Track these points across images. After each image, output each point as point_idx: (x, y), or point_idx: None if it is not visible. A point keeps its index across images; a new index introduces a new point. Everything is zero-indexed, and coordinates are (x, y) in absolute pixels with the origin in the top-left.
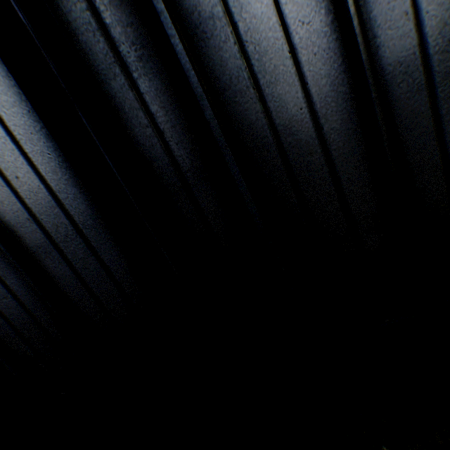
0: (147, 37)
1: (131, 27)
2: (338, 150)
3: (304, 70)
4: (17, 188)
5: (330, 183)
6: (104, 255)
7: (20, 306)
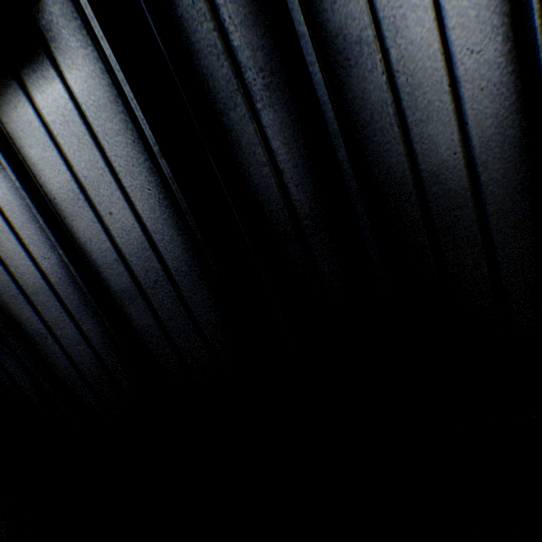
0: (278, 63)
1: (261, 50)
2: (494, 205)
3: (464, 108)
4: (109, 225)
5: (479, 243)
6: (194, 307)
7: (93, 355)
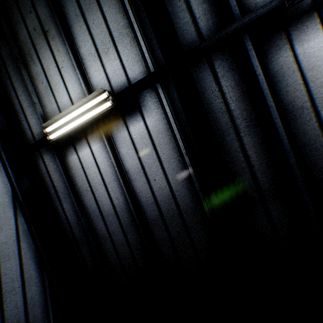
0: (254, 116)
1: (245, 110)
2: None
3: None
4: (152, 185)
5: None
6: (192, 232)
7: (129, 252)
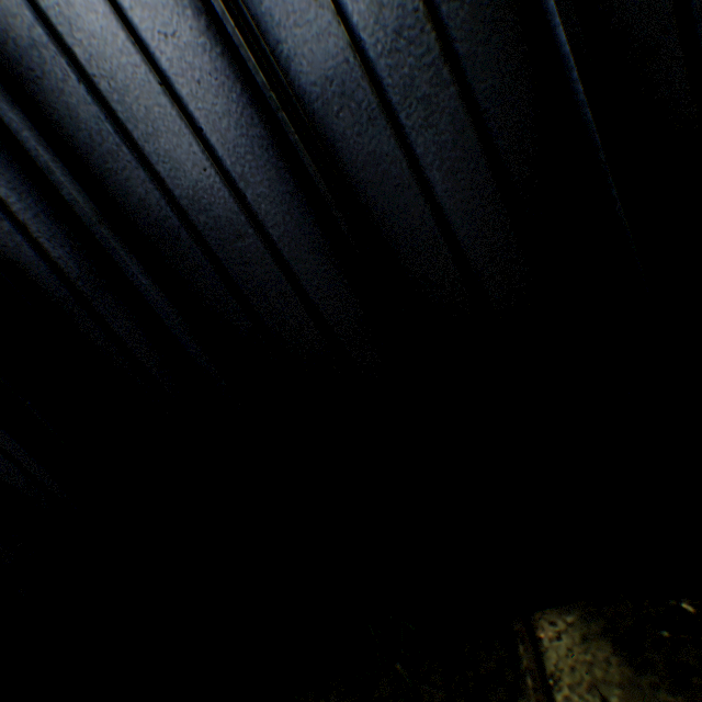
0: None
1: None
2: (279, 228)
3: (190, 109)
4: None
5: (283, 278)
6: None
7: None
